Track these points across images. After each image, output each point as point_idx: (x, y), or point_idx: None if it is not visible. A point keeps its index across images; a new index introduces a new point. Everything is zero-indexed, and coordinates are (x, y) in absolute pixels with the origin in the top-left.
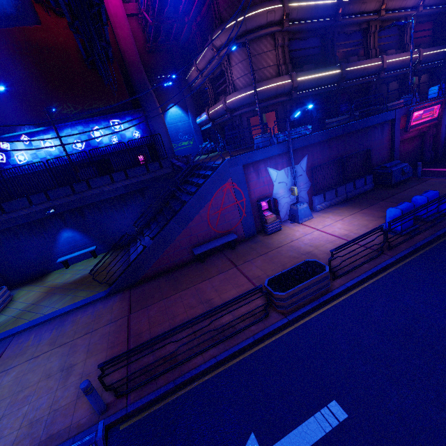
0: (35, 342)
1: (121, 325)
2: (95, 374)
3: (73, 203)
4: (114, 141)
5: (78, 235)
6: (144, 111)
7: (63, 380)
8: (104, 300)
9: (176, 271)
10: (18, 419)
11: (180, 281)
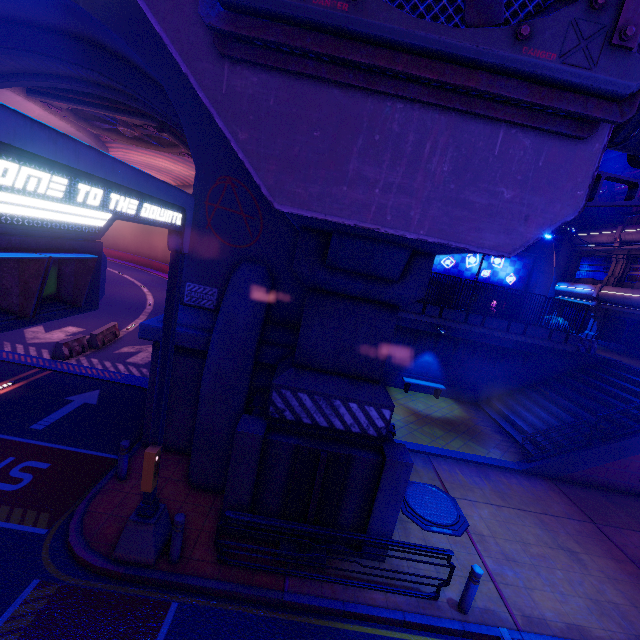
0: (472, 482)
1: (596, 532)
2: (629, 586)
3: (457, 331)
4: (483, 274)
5: (435, 365)
6: (536, 258)
7: (578, 564)
8: (522, 475)
9: (611, 494)
10: (563, 582)
11: (639, 517)
